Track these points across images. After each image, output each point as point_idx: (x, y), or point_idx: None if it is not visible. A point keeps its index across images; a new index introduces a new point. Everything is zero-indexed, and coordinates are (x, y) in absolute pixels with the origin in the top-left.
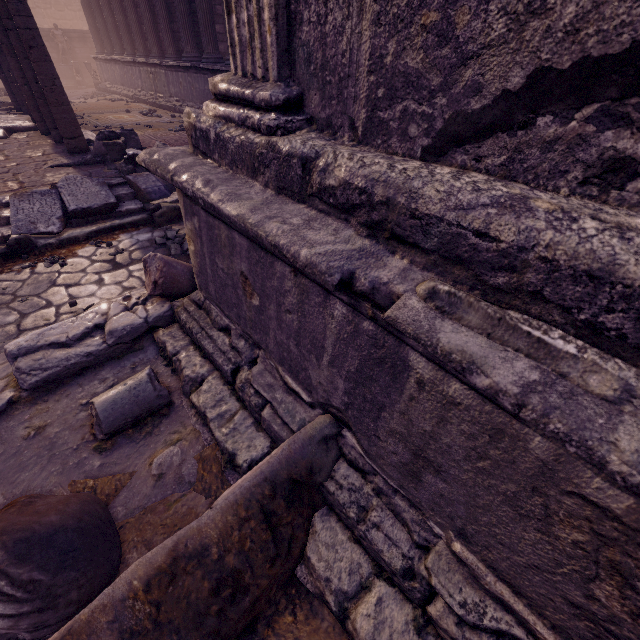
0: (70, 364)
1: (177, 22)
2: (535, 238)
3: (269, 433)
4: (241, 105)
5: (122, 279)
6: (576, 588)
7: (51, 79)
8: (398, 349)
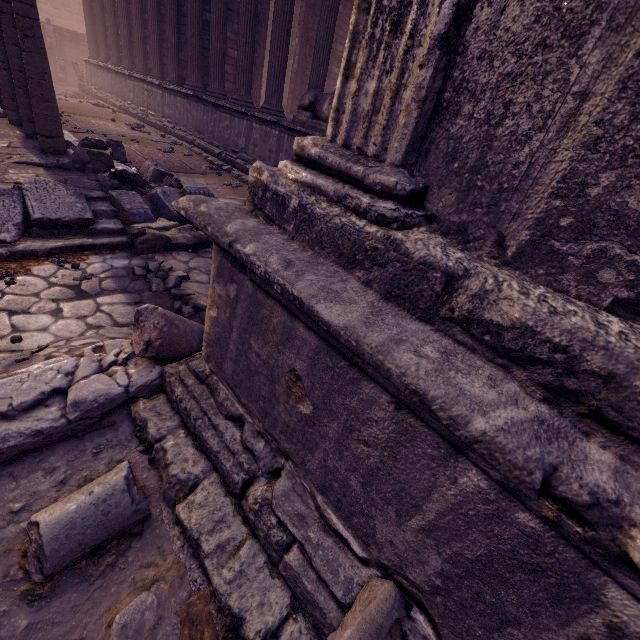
0: (6, 447)
1: (186, 52)
2: None
3: (291, 584)
4: (339, 179)
5: (87, 313)
6: None
7: (41, 72)
8: (581, 570)
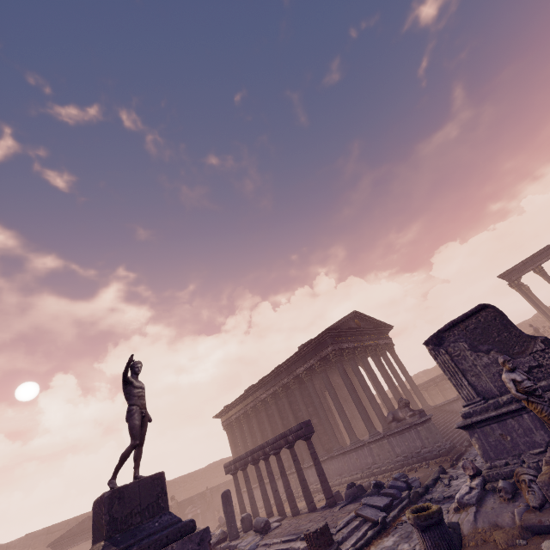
0: (477, 494)
1: None
2: None
3: None
4: (473, 404)
5: None
6: None
7: (322, 469)
8: None
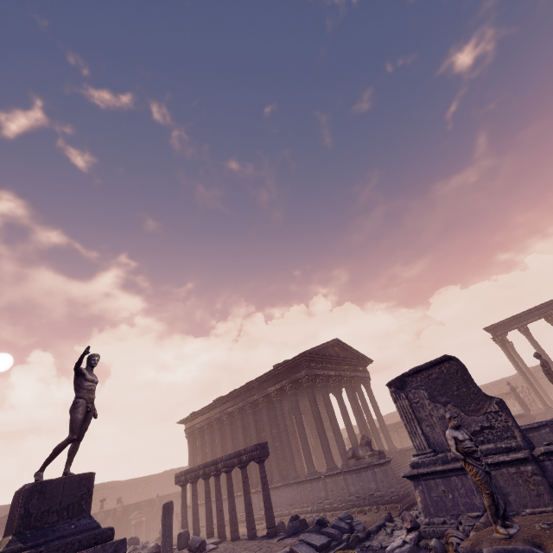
0: (408, 550)
1: (267, 465)
2: (481, 448)
3: None
4: (423, 454)
5: None
6: (532, 491)
7: (269, 496)
8: None
